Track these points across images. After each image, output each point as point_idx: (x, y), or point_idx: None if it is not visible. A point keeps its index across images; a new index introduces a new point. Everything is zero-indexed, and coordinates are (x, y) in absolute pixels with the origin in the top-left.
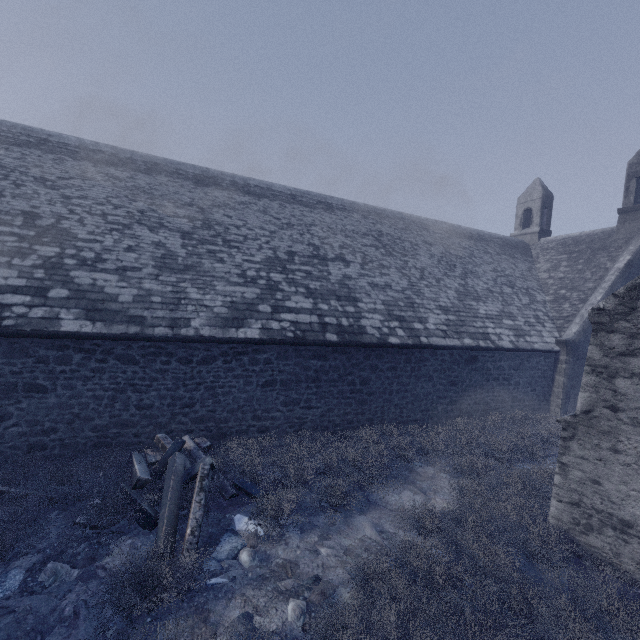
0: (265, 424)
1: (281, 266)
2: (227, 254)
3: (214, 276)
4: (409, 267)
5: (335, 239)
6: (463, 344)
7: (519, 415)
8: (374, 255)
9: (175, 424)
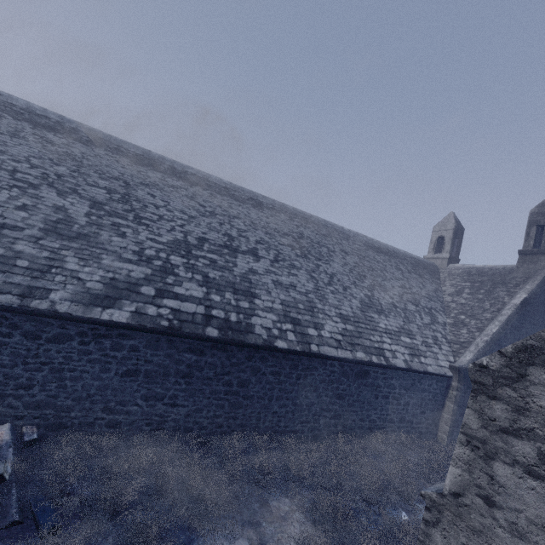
0: (117, 418)
1: (186, 250)
2: (132, 230)
3: (106, 249)
4: (320, 271)
5: (254, 233)
6: (355, 357)
7: (405, 438)
8: (288, 254)
9: (2, 407)
